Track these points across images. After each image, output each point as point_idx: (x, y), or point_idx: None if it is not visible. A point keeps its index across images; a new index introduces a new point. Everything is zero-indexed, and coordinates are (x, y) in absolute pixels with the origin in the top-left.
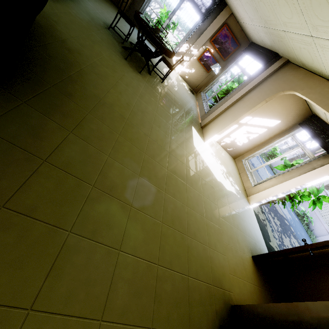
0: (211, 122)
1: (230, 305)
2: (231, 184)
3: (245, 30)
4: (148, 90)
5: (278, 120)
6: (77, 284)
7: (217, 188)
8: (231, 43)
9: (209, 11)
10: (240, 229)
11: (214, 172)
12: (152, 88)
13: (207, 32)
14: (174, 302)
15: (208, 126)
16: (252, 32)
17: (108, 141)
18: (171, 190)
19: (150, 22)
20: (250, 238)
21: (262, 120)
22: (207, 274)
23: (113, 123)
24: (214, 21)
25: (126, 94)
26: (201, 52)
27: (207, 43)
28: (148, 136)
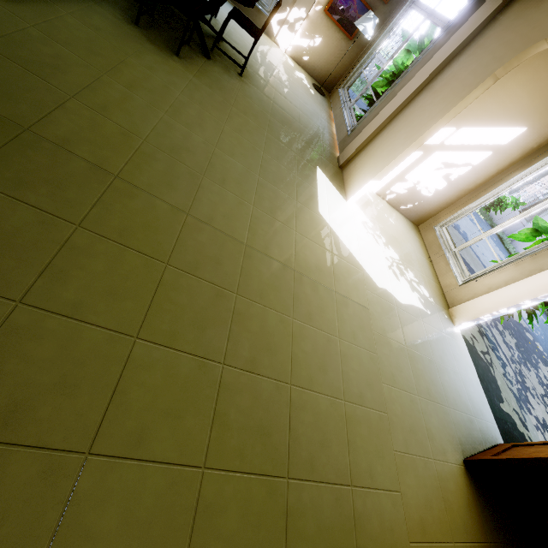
0: (360, 153)
1: None
2: (410, 287)
3: None
4: (198, 94)
5: (520, 125)
6: None
7: (377, 308)
8: None
9: None
10: (434, 397)
11: (369, 270)
12: (211, 89)
13: None
14: None
15: (354, 163)
16: None
17: (28, 252)
18: (245, 353)
19: None
20: (458, 411)
21: (481, 132)
22: None
23: (60, 195)
24: None
25: (123, 109)
26: None
27: None
28: (183, 214)
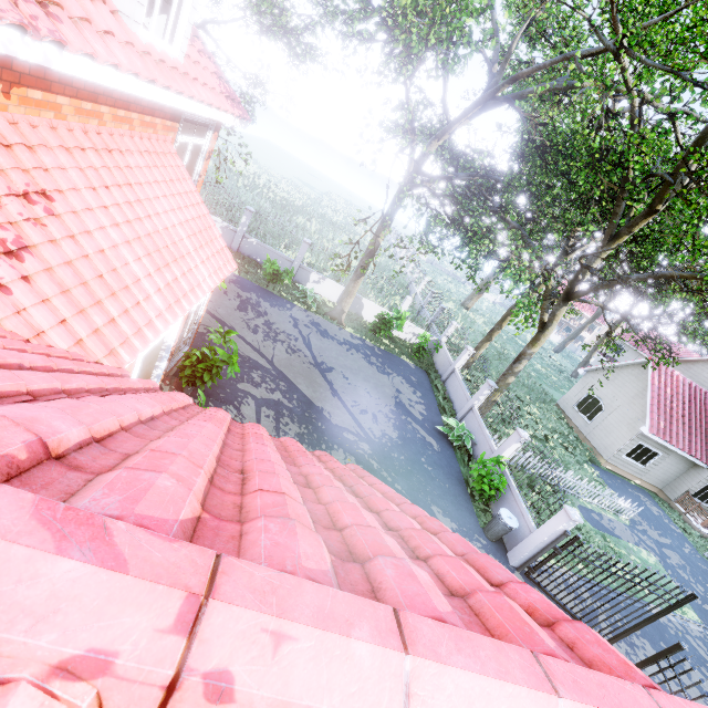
0: None
1: None
2: None
3: None
4: None
5: None
6: None
7: None
8: None
9: None
10: None
11: None
12: None
13: None
14: None
15: None
16: None
17: None
18: None
19: None
20: None
21: None
22: None
23: None
24: None
25: None
26: None
27: None
28: None
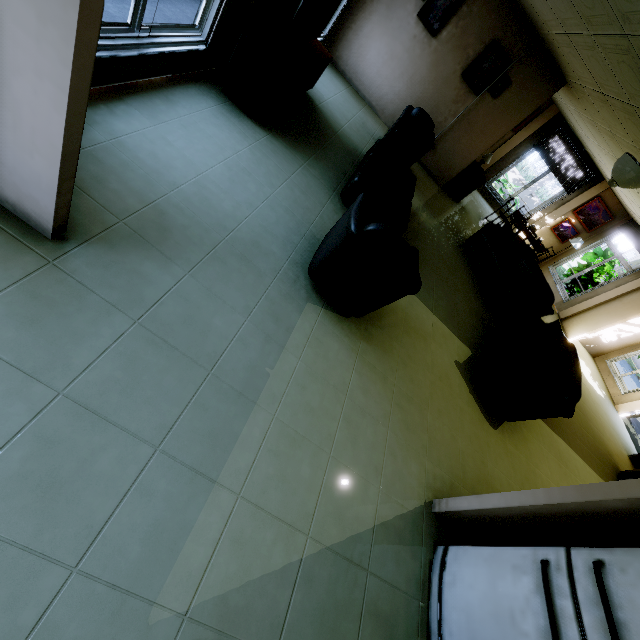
0: (575, 316)
1: (619, 470)
2: (598, 388)
3: (626, 208)
4: None
5: None
6: (566, 421)
7: (591, 390)
8: (602, 215)
9: (579, 185)
10: (615, 431)
11: (584, 374)
12: None
13: (571, 203)
14: (594, 448)
15: (571, 320)
16: (636, 218)
17: None
18: None
19: (521, 215)
20: (624, 442)
21: None
22: (604, 447)
23: None
24: (583, 193)
25: None
26: (558, 221)
27: (568, 214)
28: None
